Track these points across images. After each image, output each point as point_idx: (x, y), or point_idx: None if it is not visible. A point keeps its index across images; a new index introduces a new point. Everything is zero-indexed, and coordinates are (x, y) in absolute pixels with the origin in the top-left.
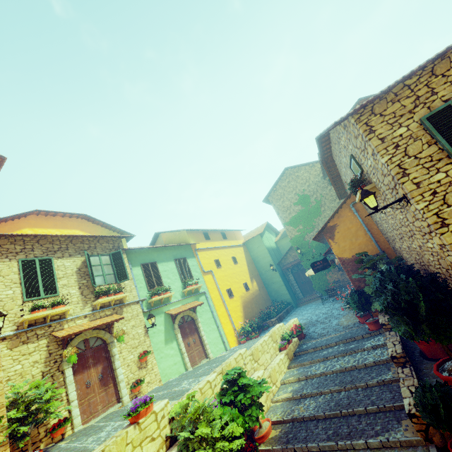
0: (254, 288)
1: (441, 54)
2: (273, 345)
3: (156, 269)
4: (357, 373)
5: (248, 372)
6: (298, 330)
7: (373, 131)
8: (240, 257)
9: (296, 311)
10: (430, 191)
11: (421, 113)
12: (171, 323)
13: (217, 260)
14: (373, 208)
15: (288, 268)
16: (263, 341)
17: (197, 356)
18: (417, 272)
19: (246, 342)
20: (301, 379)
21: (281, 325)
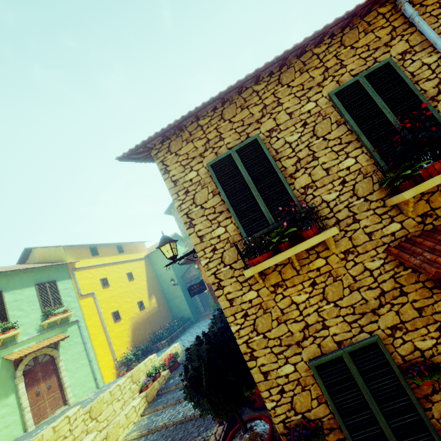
0: (152, 305)
1: (215, 99)
2: (132, 386)
3: (0, 300)
4: (191, 426)
5: (75, 439)
6: (171, 360)
7: (168, 171)
8: (139, 272)
9: (193, 327)
10: (211, 247)
11: (210, 158)
12: (12, 371)
13: (105, 278)
14: (169, 258)
15: (191, 281)
16: (116, 386)
17: (50, 406)
18: (219, 328)
19: (125, 373)
20: (144, 434)
21: (152, 357)
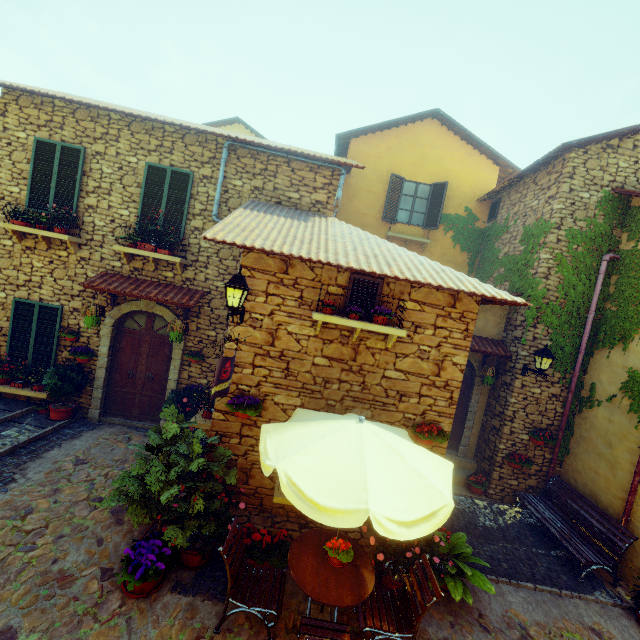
0: None
1: (59, 98)
2: None
3: None
4: None
5: None
6: None
7: (6, 116)
8: None
9: None
10: (2, 195)
11: (44, 135)
12: None
13: None
14: None
15: None
16: None
17: None
18: None
19: None
20: None
21: None
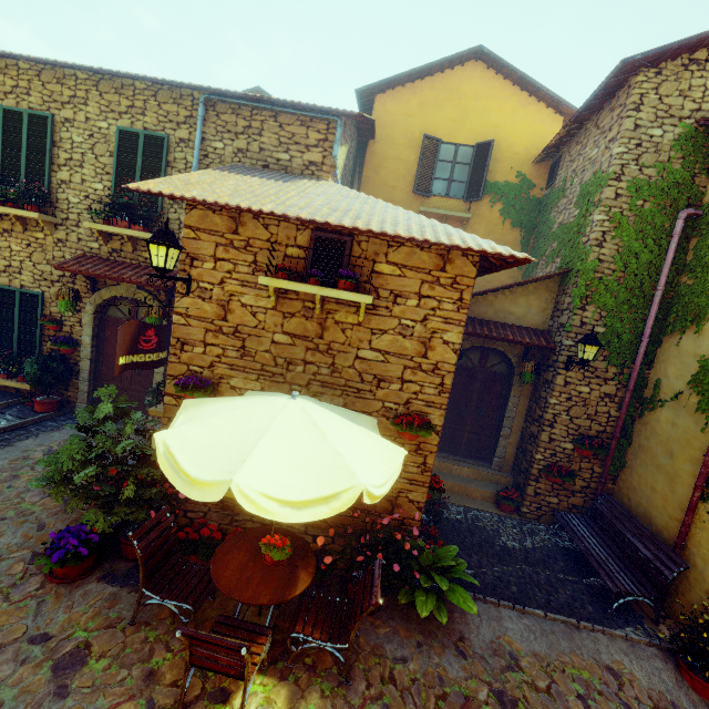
0: None
1: (17, 57)
2: None
3: None
4: None
5: None
6: None
7: None
8: None
9: None
10: None
11: (11, 103)
12: None
13: None
14: None
15: None
16: None
17: None
18: None
19: None
20: None
21: None
